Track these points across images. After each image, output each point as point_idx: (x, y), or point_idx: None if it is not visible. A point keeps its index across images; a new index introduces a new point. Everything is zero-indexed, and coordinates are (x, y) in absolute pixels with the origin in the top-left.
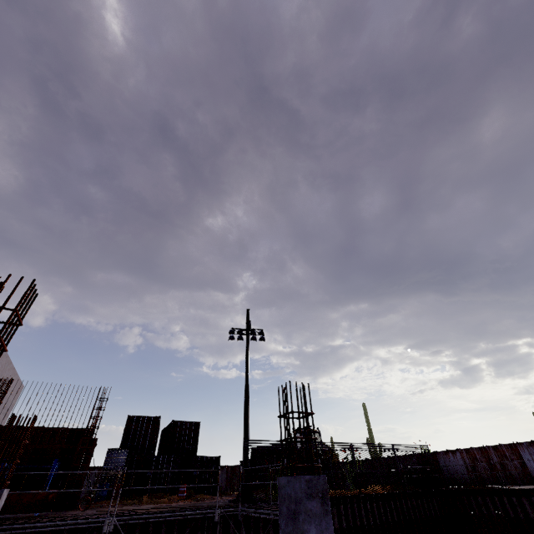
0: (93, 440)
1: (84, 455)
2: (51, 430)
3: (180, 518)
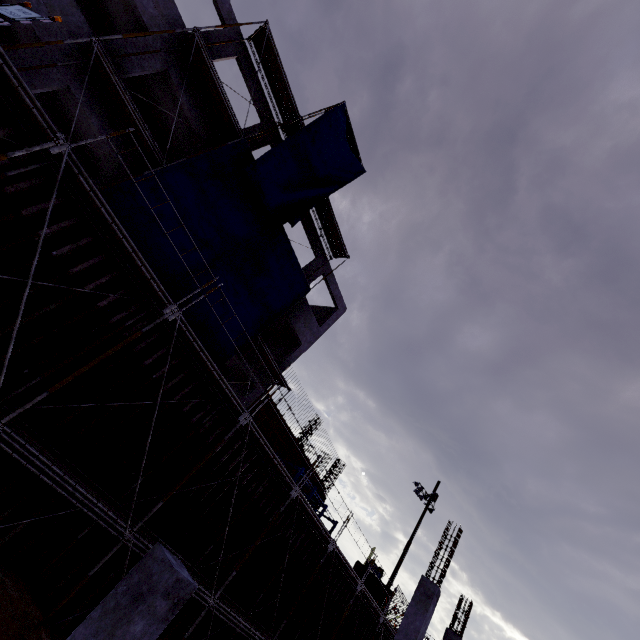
0: (324, 498)
1: (318, 505)
2: (315, 473)
3: (394, 634)
